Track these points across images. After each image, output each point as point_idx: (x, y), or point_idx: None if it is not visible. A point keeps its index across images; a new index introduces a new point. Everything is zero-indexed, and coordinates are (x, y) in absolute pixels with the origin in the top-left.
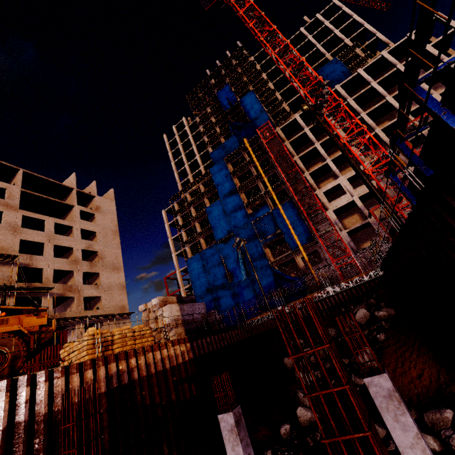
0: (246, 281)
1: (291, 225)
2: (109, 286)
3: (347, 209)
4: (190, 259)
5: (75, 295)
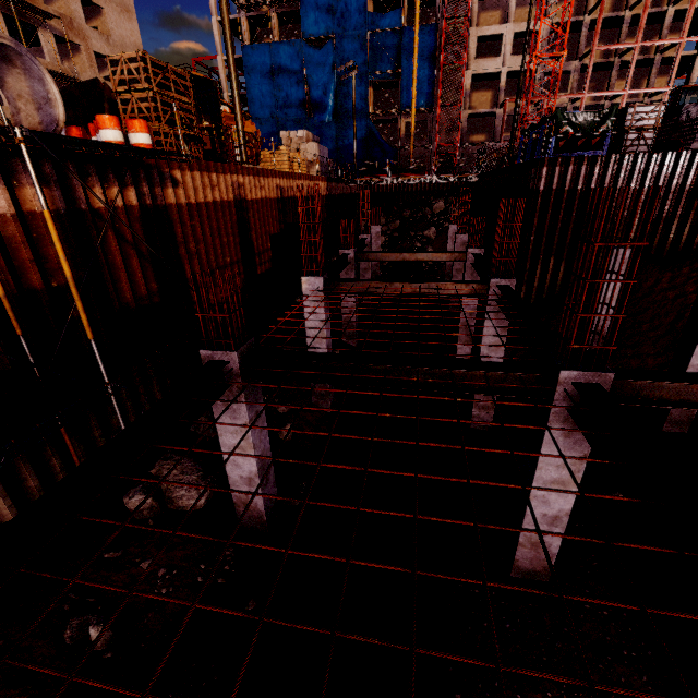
0: (330, 125)
1: (418, 69)
2: (123, 45)
3: (487, 79)
4: (251, 49)
5: (82, 43)
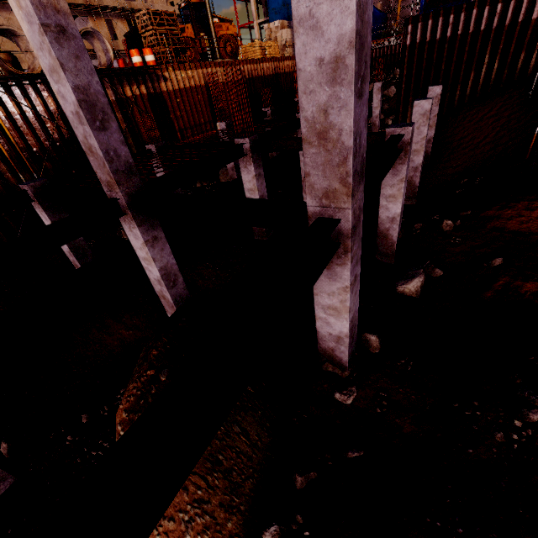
0: None
1: None
2: None
3: None
4: None
5: None
